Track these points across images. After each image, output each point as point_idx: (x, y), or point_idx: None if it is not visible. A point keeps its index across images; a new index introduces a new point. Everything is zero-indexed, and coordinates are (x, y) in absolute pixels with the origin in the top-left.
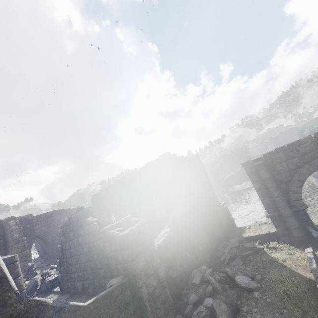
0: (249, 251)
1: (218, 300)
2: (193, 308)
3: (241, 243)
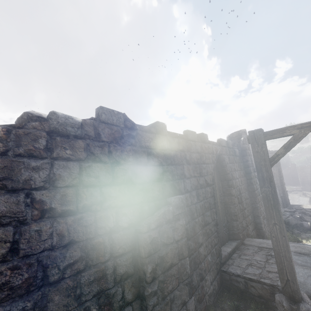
0: (310, 212)
1: (305, 215)
2: (290, 215)
3: (302, 209)
